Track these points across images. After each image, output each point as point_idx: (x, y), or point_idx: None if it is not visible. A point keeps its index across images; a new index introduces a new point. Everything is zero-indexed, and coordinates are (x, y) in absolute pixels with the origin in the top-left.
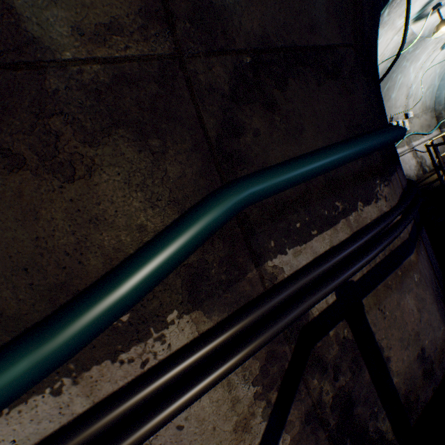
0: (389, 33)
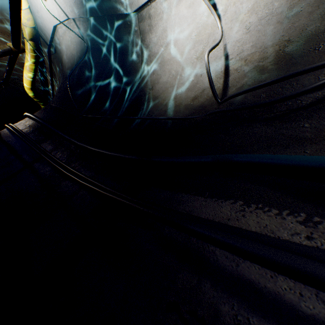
0: (181, 6)
